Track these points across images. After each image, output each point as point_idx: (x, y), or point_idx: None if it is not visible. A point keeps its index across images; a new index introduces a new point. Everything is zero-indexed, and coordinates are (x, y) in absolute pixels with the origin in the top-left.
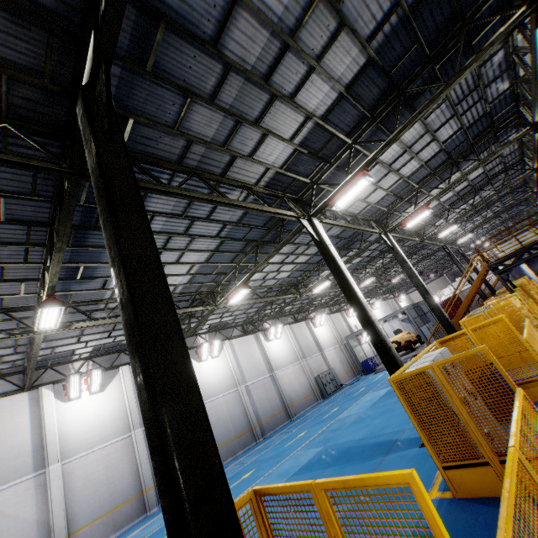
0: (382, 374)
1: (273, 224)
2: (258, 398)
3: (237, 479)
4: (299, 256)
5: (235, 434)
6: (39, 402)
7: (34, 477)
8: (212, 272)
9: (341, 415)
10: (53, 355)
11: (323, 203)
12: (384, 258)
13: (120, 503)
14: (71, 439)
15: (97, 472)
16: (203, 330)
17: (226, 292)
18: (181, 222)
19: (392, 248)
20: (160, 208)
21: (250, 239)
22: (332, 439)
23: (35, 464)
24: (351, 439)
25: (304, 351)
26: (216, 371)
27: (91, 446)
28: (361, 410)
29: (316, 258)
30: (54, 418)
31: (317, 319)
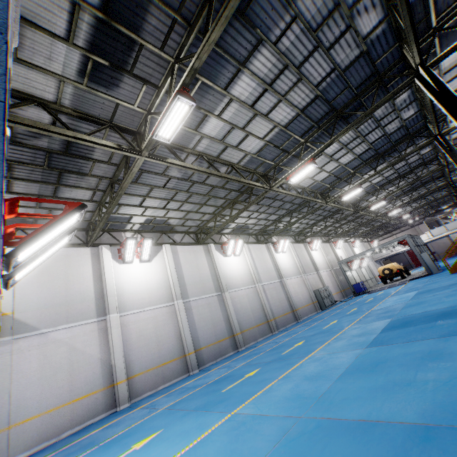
0: (383, 291)
1: (364, 88)
2: (271, 298)
3: (289, 347)
4: (347, 154)
5: (255, 323)
6: (98, 258)
7: (97, 321)
8: (279, 146)
9: (374, 308)
10: (114, 216)
11: (448, 49)
12: (394, 186)
13: (167, 360)
14: (125, 296)
15: (147, 329)
16: (227, 230)
17: (275, 179)
18: (306, 46)
19: (449, 148)
20: (305, 10)
21: (334, 107)
22: (395, 314)
23: (97, 311)
24: (432, 309)
25: (304, 268)
26: (238, 267)
27: (142, 306)
28: (402, 302)
29: (355, 163)
30: (112, 274)
31: (314, 242)
